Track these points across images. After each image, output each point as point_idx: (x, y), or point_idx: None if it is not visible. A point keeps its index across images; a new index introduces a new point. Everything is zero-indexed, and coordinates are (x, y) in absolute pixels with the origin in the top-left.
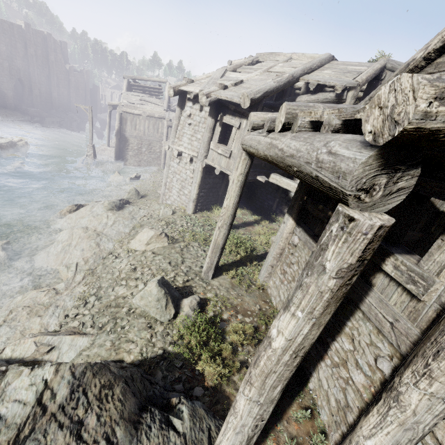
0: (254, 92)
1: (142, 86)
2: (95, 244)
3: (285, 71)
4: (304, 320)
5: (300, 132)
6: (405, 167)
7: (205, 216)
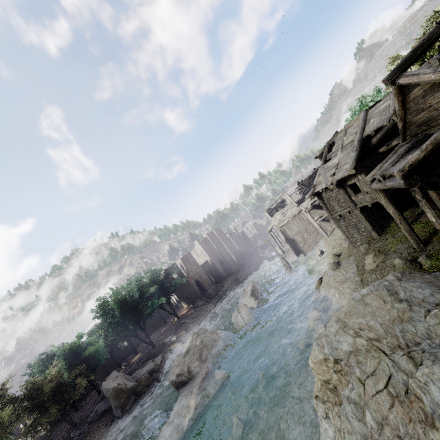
0: (351, 165)
1: (274, 208)
2: (350, 282)
3: (351, 140)
4: (430, 210)
5: (389, 178)
6: (412, 176)
7: (388, 232)
